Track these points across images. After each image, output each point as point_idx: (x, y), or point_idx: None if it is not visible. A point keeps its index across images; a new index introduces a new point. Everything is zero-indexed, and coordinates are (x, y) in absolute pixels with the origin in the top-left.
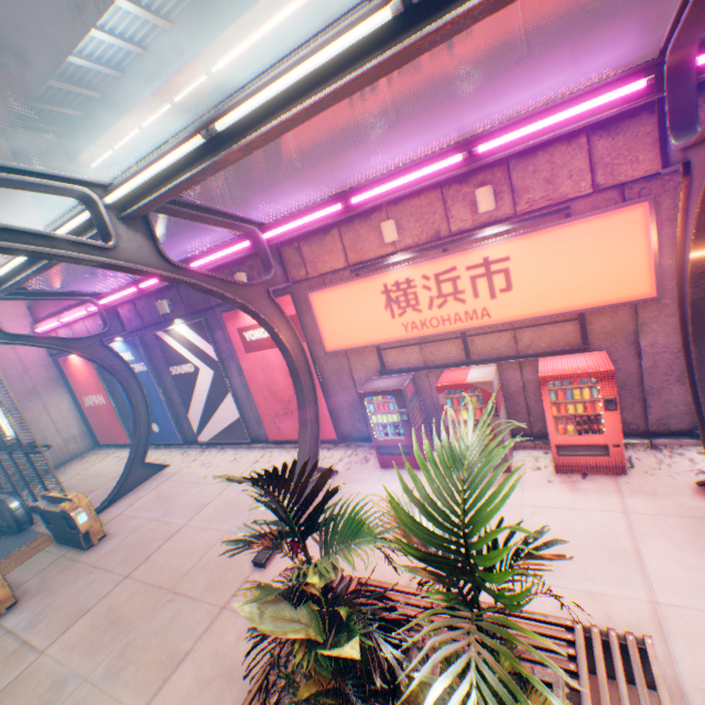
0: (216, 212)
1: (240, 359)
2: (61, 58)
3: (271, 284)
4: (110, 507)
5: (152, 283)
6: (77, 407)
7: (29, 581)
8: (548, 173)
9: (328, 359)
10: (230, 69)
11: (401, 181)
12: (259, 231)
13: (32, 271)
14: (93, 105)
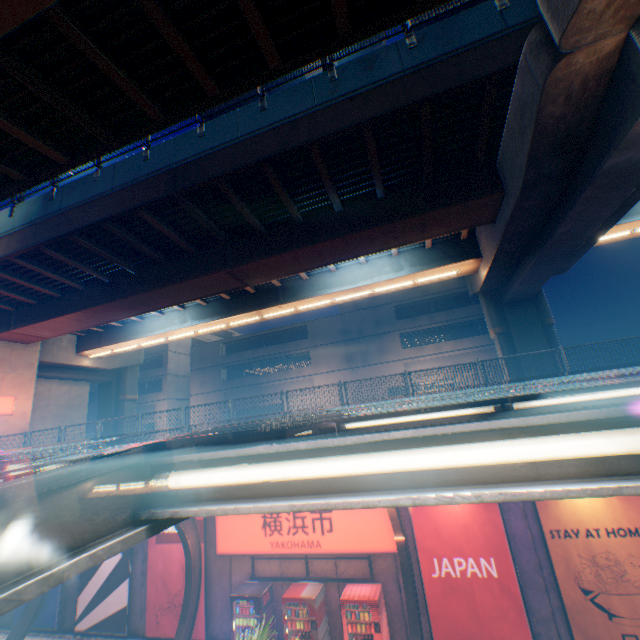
0: None
1: (150, 546)
2: (114, 320)
3: None
4: None
5: None
6: None
7: None
8: None
9: (217, 558)
10: (211, 330)
11: None
12: None
13: None
14: (114, 327)
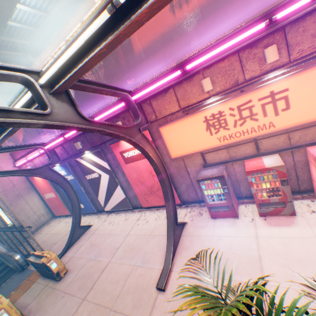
0: (106, 86)
1: (122, 168)
2: (4, 21)
3: (140, 125)
4: (66, 252)
5: (71, 134)
6: (42, 199)
7: (30, 303)
8: (313, 30)
9: (172, 162)
10: None
11: (220, 48)
12: (129, 96)
13: (3, 136)
14: (26, 48)
